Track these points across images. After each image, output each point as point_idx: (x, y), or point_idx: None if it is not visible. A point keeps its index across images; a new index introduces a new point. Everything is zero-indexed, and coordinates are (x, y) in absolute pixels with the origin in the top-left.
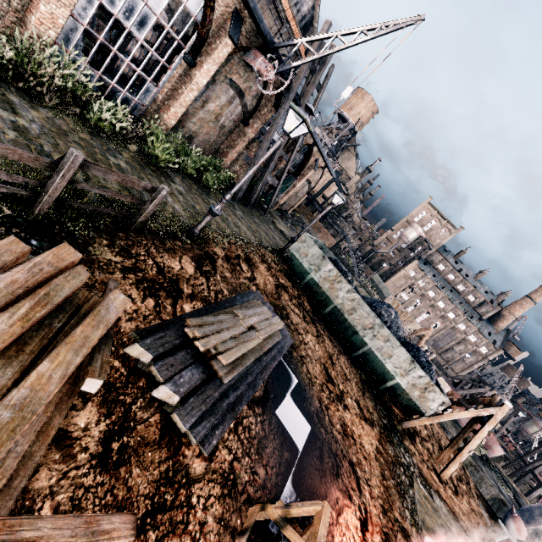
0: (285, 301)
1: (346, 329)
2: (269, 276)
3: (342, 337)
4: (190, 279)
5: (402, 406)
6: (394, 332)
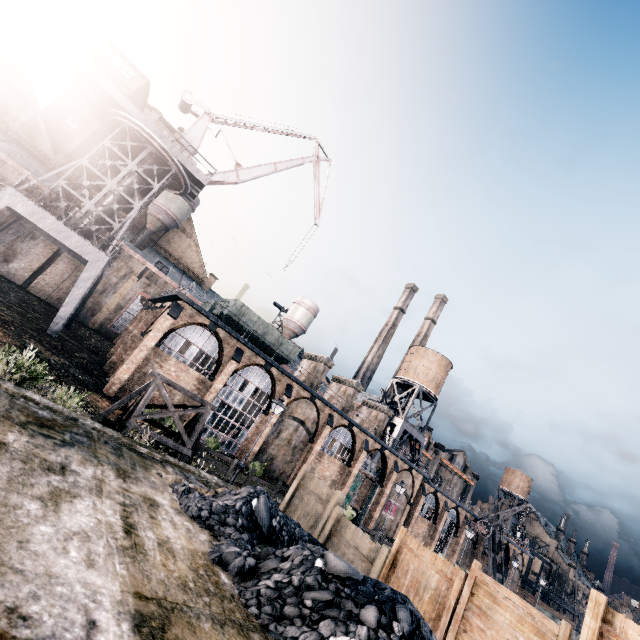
0: None
1: None
2: None
3: None
4: None
5: None
6: None
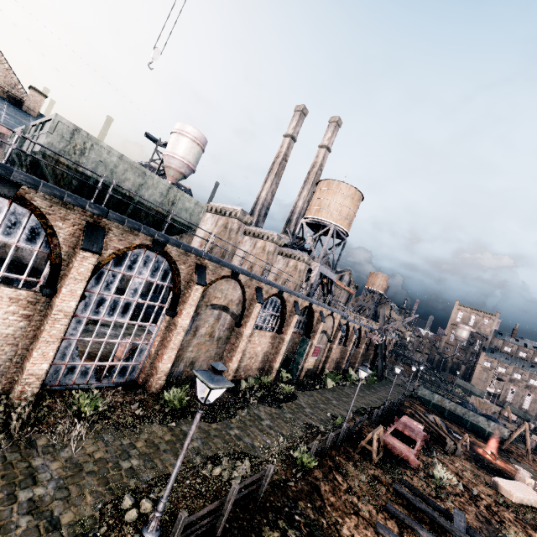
0: (431, 414)
1: (458, 418)
2: (420, 407)
3: (458, 422)
4: (415, 413)
5: (501, 443)
6: (475, 412)
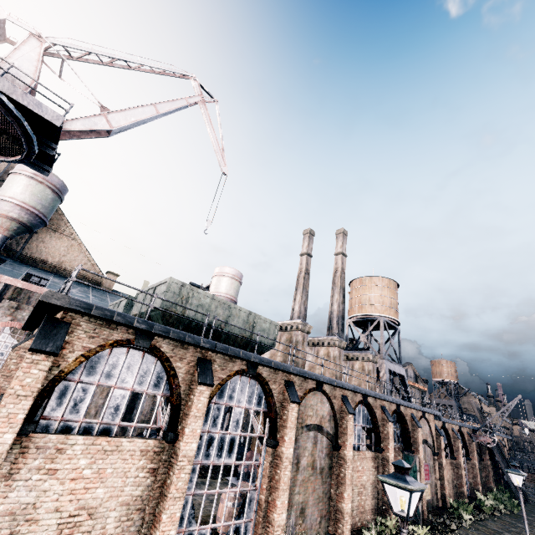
0: None
1: None
2: None
3: None
4: None
5: None
6: None
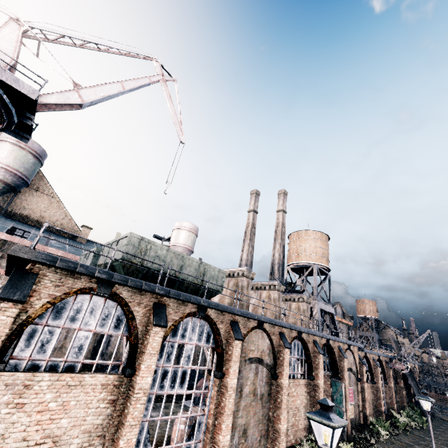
0: None
1: None
2: None
3: None
4: None
5: None
6: None
